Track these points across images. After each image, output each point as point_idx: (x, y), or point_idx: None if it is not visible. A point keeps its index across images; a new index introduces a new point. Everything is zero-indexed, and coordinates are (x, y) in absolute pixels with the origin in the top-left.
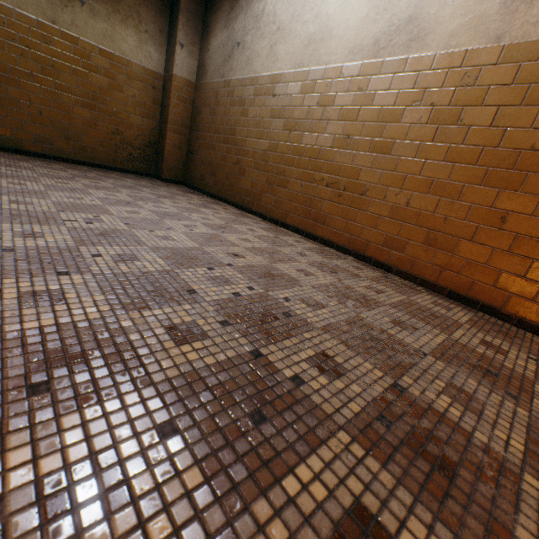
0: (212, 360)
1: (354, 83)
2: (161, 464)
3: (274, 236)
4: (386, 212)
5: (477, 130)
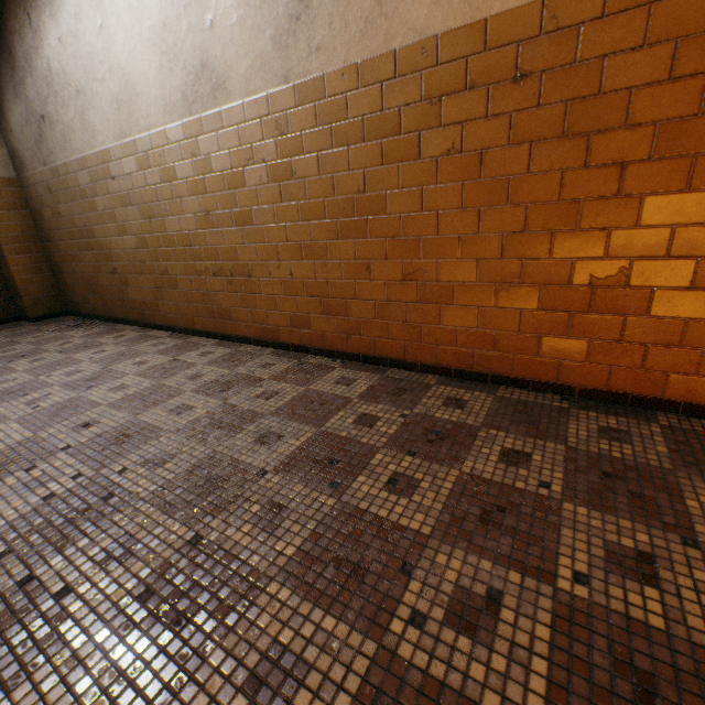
0: None
1: (186, 149)
2: None
3: (173, 358)
4: (278, 290)
5: (311, 181)
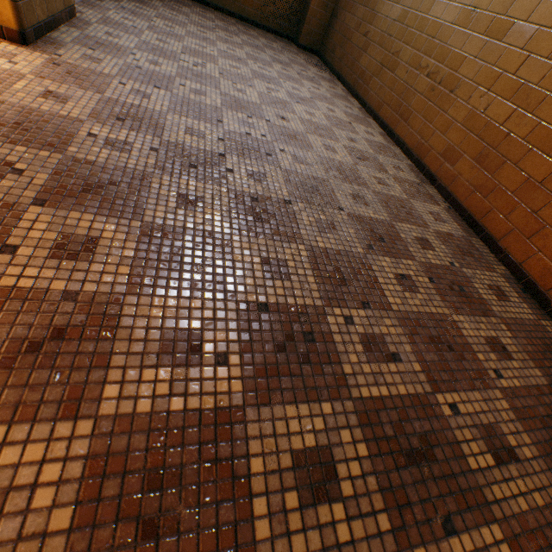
0: (195, 146)
1: None
2: (145, 155)
3: (349, 121)
4: (461, 117)
5: None
